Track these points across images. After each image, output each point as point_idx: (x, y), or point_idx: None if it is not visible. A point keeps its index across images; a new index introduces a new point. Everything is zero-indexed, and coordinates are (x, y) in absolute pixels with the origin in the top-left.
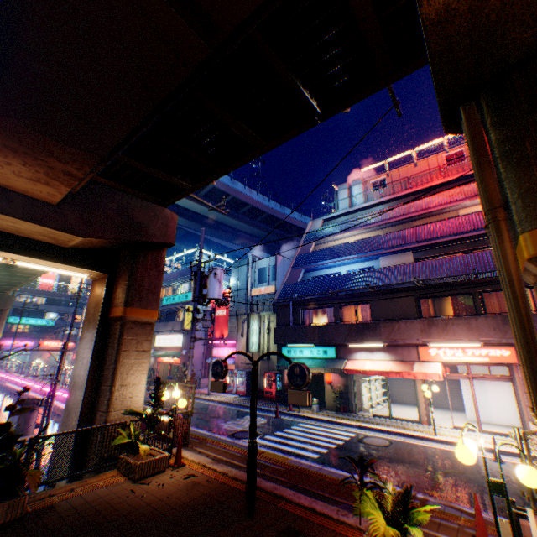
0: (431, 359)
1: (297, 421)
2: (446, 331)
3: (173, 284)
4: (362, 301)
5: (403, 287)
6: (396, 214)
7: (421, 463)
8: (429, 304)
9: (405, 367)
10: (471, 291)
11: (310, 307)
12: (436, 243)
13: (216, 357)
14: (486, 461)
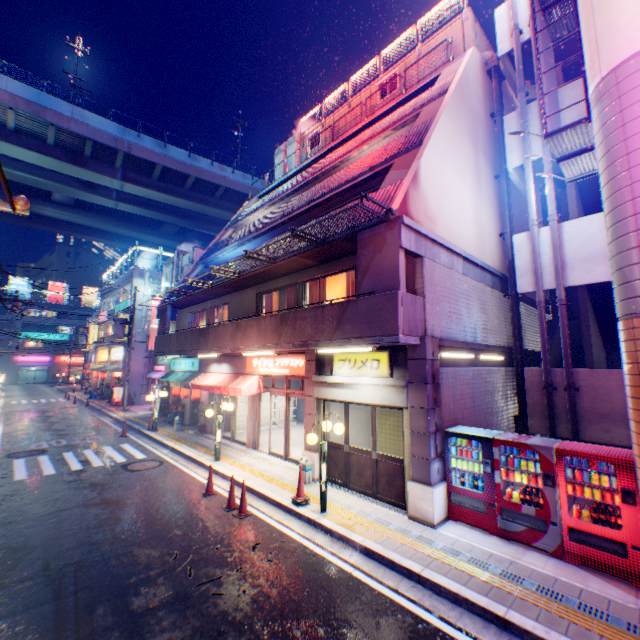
0: (253, 372)
1: (130, 441)
2: (246, 337)
3: (122, 290)
4: (225, 302)
5: (228, 281)
6: (298, 181)
7: (107, 491)
8: (276, 301)
9: (233, 381)
10: (298, 282)
11: (195, 311)
12: (295, 218)
13: (157, 372)
14: (193, 492)
